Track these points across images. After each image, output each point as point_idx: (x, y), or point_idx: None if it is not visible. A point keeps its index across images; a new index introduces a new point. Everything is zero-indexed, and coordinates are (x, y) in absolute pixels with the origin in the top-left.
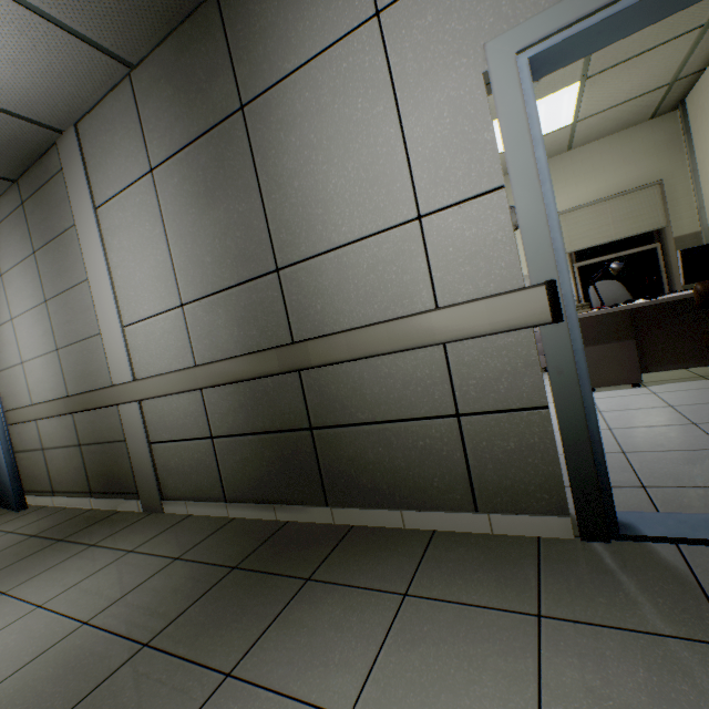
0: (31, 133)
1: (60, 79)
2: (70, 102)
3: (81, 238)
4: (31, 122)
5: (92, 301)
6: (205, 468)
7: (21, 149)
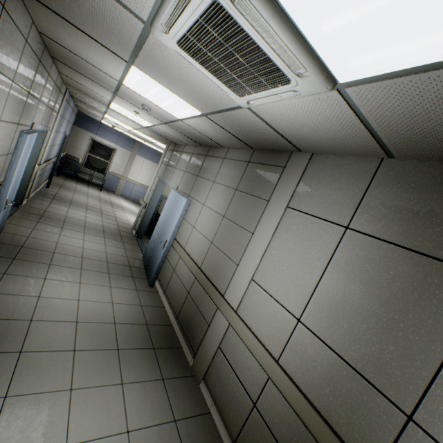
0: (284, 145)
1: (333, 142)
2: (323, 148)
3: (266, 212)
4: (290, 142)
5: (245, 245)
6: (237, 408)
7: (272, 145)
